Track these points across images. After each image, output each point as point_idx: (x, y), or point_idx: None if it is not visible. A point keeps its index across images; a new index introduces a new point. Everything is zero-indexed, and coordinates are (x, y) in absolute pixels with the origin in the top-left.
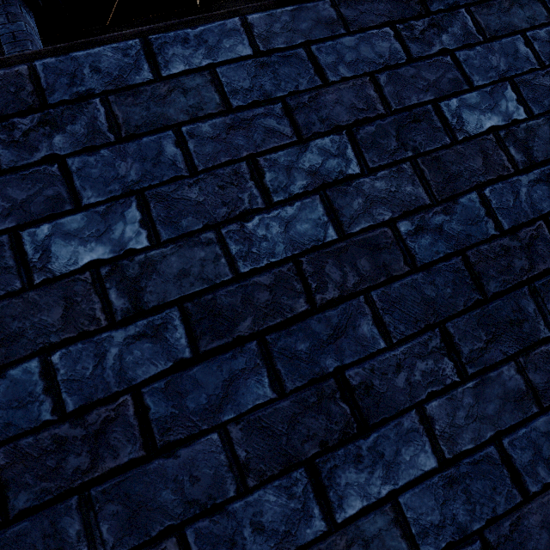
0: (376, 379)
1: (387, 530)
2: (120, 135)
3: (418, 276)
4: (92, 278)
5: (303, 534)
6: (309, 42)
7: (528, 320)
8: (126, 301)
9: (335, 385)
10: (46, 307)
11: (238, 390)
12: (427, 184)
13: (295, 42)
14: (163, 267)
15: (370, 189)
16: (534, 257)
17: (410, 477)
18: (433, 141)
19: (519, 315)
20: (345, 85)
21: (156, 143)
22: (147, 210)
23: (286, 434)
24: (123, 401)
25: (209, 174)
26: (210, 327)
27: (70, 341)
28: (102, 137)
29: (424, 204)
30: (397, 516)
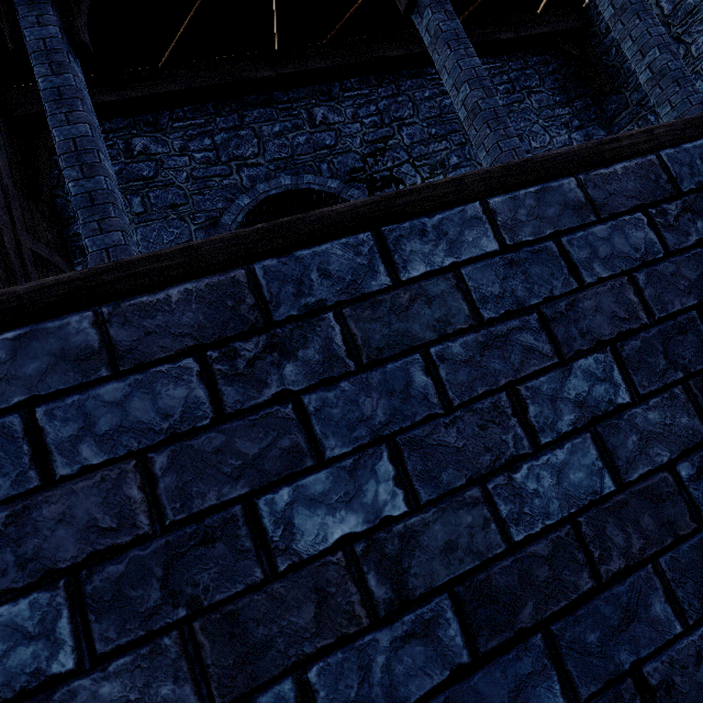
0: (677, 675)
1: None
2: (361, 361)
3: None
4: (345, 559)
5: None
6: (559, 233)
7: None
8: (388, 589)
9: (633, 687)
10: (295, 603)
11: (527, 702)
12: (702, 413)
13: (543, 233)
14: (426, 539)
15: (644, 422)
16: None
17: None
18: (702, 357)
19: None
20: (603, 288)
21: (403, 370)
22: (401, 463)
23: None
24: None
25: (466, 411)
26: (487, 619)
27: (327, 650)
28: (340, 365)
29: (702, 439)
30: None
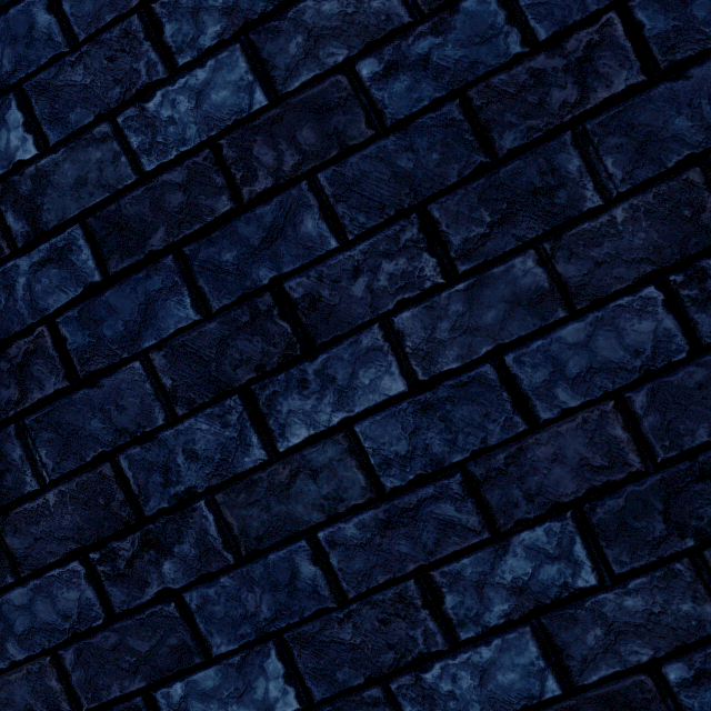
0: (326, 289)
1: (339, 461)
2: None
3: (387, 141)
4: None
5: (241, 462)
6: None
7: (565, 184)
8: (25, 224)
9: (272, 300)
10: None
11: (157, 314)
12: None
13: None
14: (57, 178)
15: (315, 18)
16: (589, 80)
17: (370, 403)
18: None
19: (551, 180)
20: None
21: (26, 13)
22: (29, 109)
23: (215, 359)
24: (40, 333)
25: (93, 44)
26: (118, 244)
27: None
28: None
29: (401, 24)
30: (352, 445)
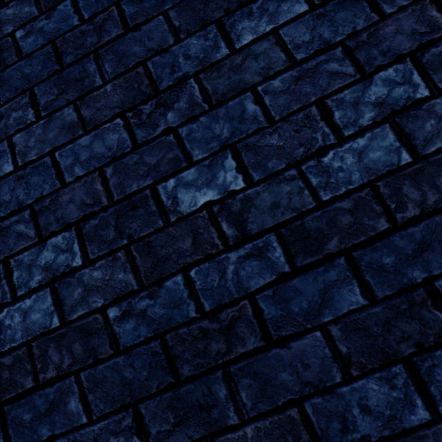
0: None
1: None
2: None
3: (22, 62)
4: None
5: None
6: None
7: (88, 76)
8: None
9: None
10: None
11: None
12: (39, 3)
13: None
14: None
15: (4, 16)
16: (102, 33)
17: None
18: None
19: (83, 74)
20: None
21: None
22: None
23: None
24: None
25: None
26: None
27: None
28: None
29: (35, 16)
30: None
